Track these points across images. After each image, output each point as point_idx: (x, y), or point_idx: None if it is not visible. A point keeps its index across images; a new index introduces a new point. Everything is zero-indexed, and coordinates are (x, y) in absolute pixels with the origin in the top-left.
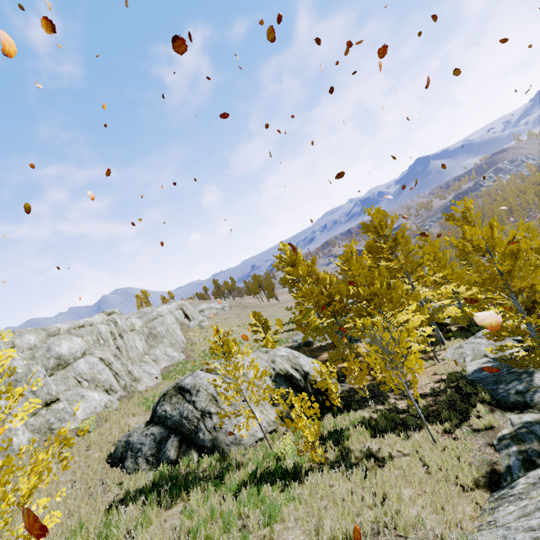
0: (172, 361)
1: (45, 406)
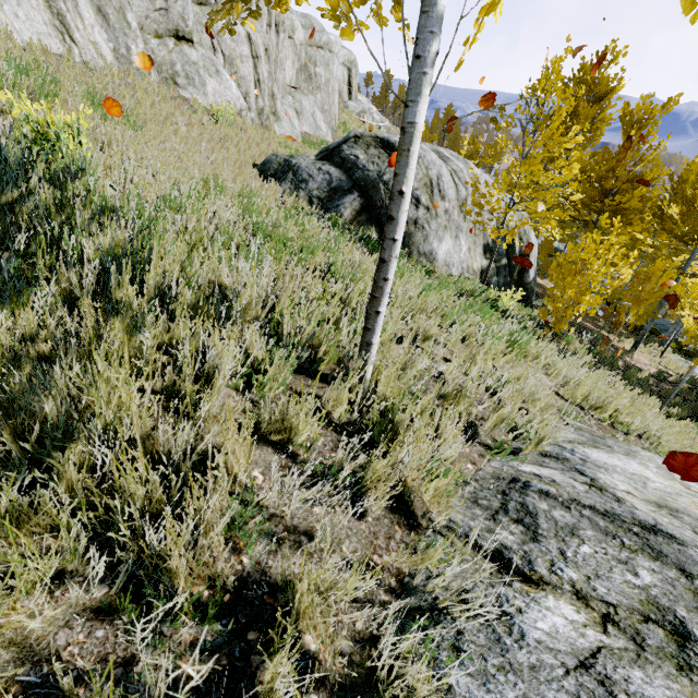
0: (316, 132)
1: (173, 36)
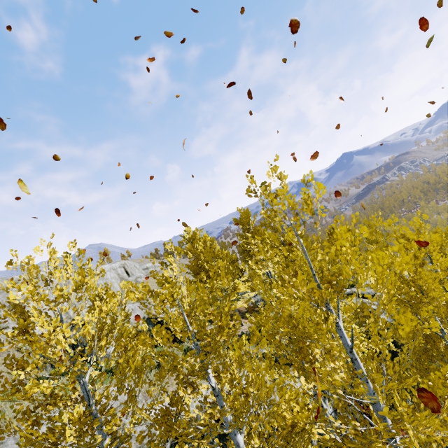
0: None
1: None
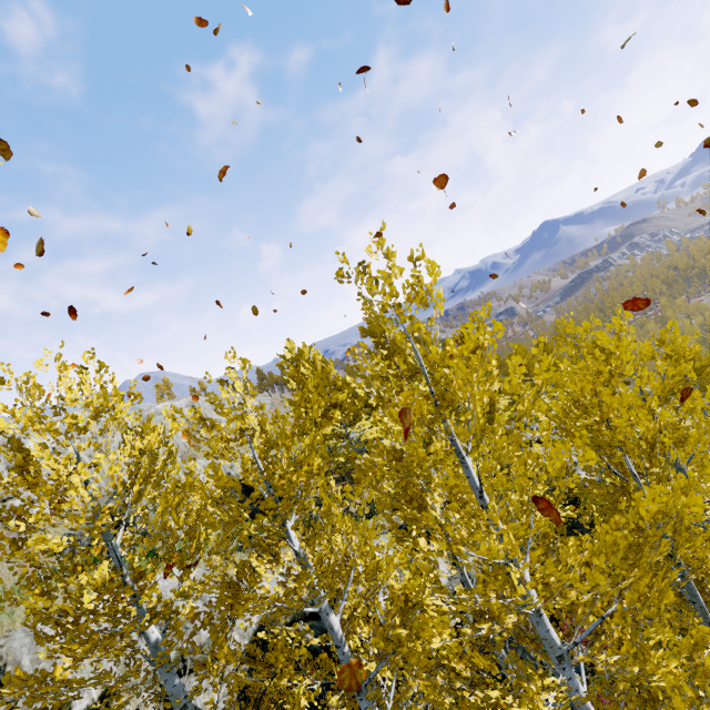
0: None
1: (1, 501)
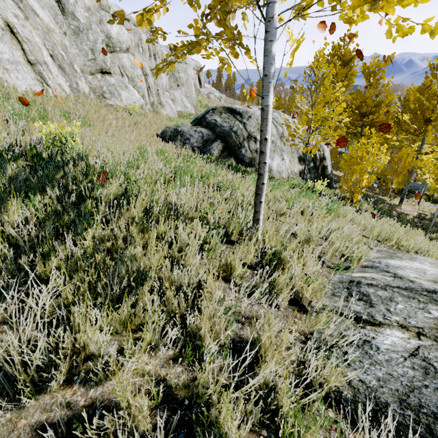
0: (185, 110)
1: (100, 72)
